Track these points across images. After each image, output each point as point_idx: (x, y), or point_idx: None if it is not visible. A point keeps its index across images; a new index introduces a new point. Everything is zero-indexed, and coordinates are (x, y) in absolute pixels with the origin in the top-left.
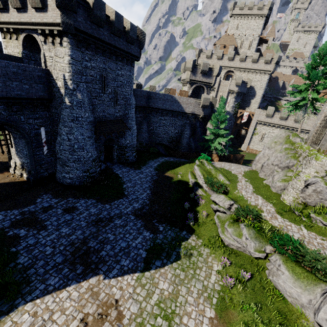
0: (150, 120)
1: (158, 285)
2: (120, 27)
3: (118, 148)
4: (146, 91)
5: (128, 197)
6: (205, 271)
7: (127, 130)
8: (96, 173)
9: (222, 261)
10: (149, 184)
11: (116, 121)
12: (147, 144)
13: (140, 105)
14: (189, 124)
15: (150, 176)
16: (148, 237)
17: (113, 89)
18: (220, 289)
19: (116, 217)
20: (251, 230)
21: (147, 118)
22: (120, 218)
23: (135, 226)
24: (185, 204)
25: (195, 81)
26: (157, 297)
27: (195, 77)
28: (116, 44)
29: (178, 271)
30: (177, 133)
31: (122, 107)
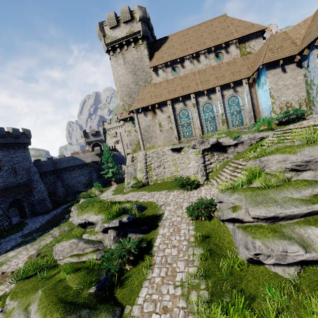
0: (63, 178)
1: (8, 255)
2: (2, 133)
3: (29, 205)
4: (50, 160)
5: (23, 230)
6: (48, 239)
7: (34, 189)
8: (3, 227)
9: (60, 230)
10: (49, 218)
11: (19, 186)
12: (65, 196)
13: (48, 170)
14: (94, 170)
15: (54, 213)
16: (20, 241)
17: (10, 166)
18: (49, 242)
19: (4, 242)
20: (76, 206)
21: (60, 177)
22: (8, 241)
23: (15, 240)
24: (66, 217)
25: (91, 142)
26: (2, 260)
27: (89, 140)
28: (4, 141)
29: (28, 246)
30: (88, 179)
31: (24, 175)
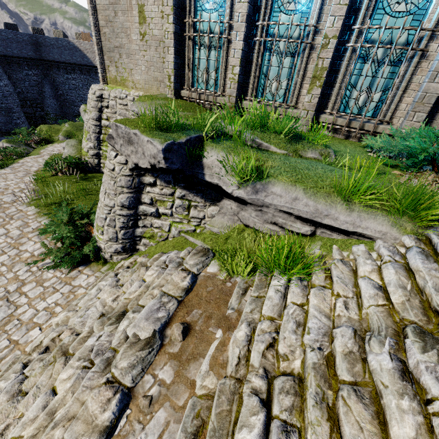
0: (54, 80)
1: None
2: None
3: None
4: (27, 34)
5: None
6: None
7: None
8: None
9: None
10: None
11: None
12: (58, 115)
13: (23, 56)
14: None
15: None
16: None
17: None
18: None
19: None
20: None
21: (50, 78)
22: None
23: None
24: None
25: None
26: None
27: None
28: None
29: None
30: None
31: None
